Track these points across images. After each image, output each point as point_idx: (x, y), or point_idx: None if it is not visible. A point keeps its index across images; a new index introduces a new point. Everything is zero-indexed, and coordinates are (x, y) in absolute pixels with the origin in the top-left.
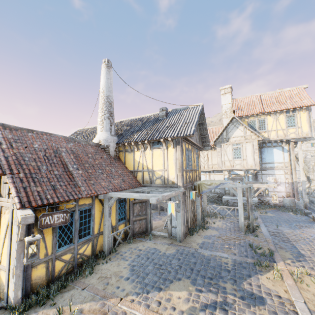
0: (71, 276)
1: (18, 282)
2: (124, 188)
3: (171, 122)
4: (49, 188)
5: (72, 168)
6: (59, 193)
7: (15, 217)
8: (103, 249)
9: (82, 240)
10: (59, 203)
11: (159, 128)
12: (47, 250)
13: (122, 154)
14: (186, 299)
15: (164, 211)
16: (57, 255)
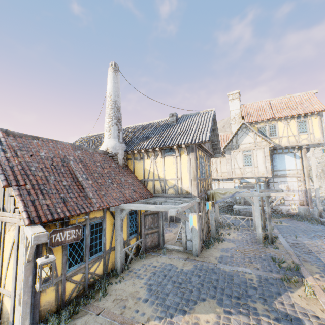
0: (83, 299)
1: (26, 310)
2: (135, 199)
3: (183, 128)
4: (59, 200)
5: (81, 178)
6: (70, 206)
7: (22, 234)
8: (114, 267)
9: (94, 257)
10: (69, 217)
11: (171, 135)
12: (57, 270)
13: (130, 163)
14: (216, 323)
15: (174, 223)
16: (68, 275)
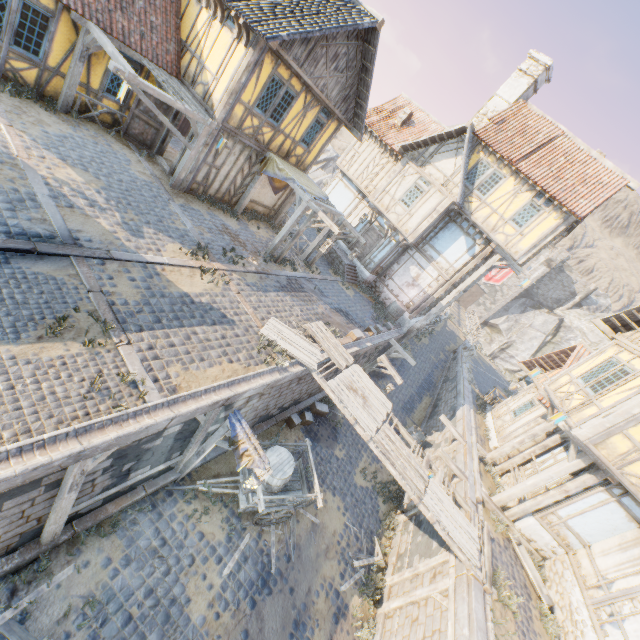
0: None
1: None
2: (131, 45)
3: (291, 1)
4: None
5: None
6: None
7: None
8: (58, 100)
9: (21, 52)
10: None
11: None
12: None
13: None
14: (73, 180)
15: None
16: None
